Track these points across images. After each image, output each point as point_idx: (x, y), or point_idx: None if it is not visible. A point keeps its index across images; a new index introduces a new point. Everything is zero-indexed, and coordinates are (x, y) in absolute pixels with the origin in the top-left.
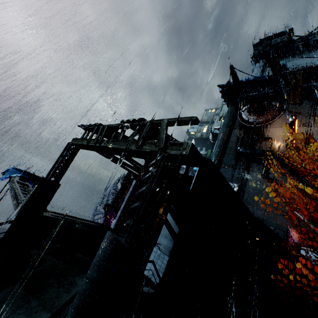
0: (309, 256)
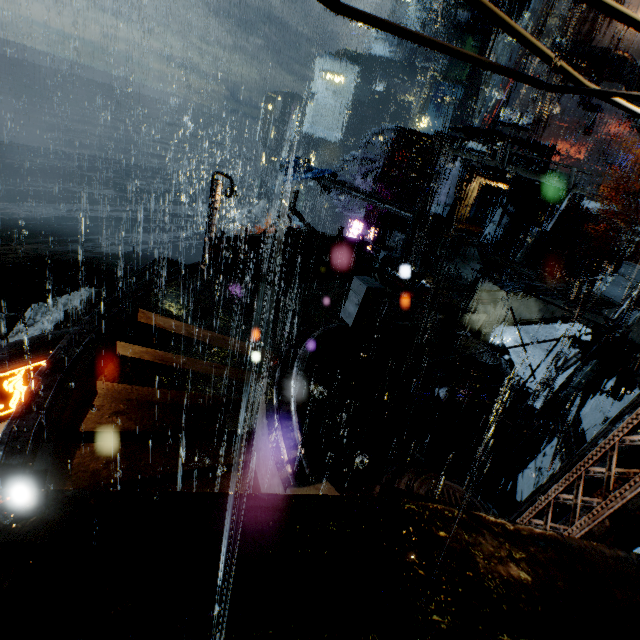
0: (593, 208)
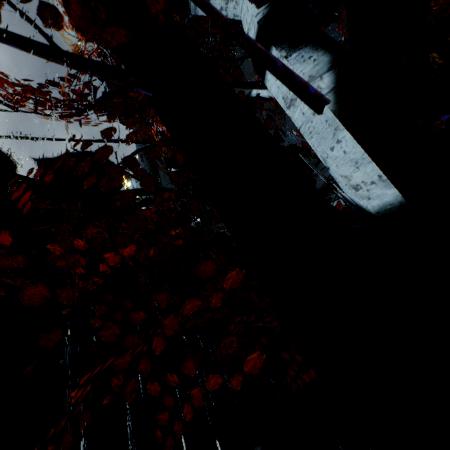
0: None
